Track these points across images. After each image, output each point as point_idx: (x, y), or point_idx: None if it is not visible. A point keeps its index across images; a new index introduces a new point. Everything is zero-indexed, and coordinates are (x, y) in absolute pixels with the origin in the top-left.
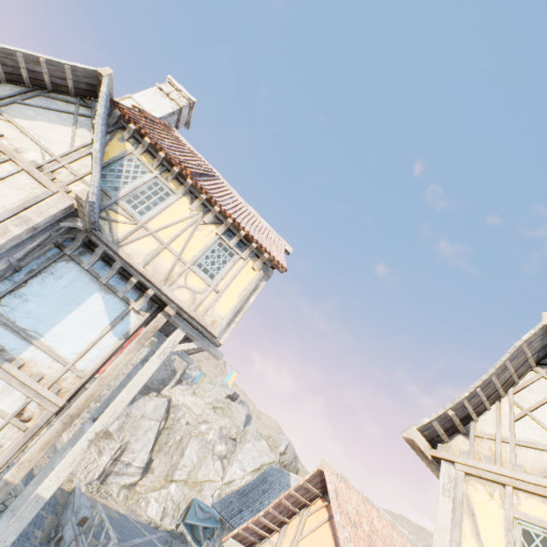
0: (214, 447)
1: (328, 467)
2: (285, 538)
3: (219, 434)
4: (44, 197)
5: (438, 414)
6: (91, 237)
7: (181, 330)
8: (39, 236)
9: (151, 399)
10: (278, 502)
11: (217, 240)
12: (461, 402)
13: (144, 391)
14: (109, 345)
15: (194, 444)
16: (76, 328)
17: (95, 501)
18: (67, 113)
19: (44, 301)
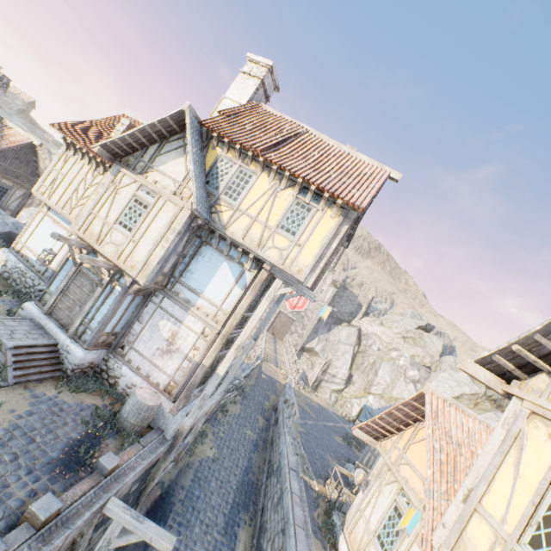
0: (406, 372)
1: (431, 391)
2: (401, 440)
3: (409, 361)
4: (178, 212)
5: (498, 349)
6: (210, 227)
7: (279, 279)
8: (184, 236)
9: (343, 328)
10: (388, 411)
11: (294, 201)
12: (531, 337)
13: (337, 322)
14: (237, 294)
15: (385, 367)
16: (218, 286)
17: (300, 393)
18: (180, 148)
19: (200, 272)
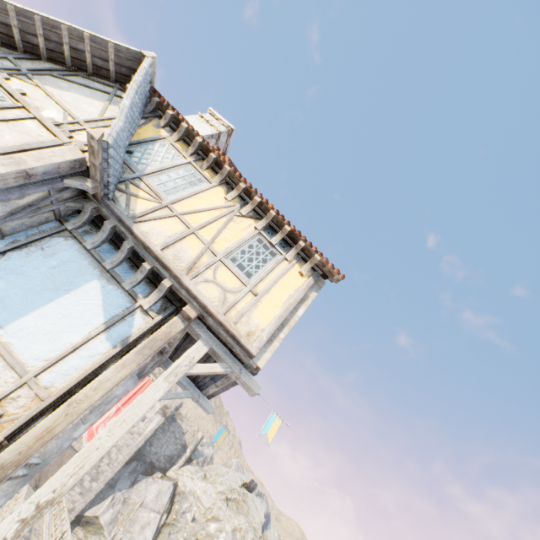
0: None
1: None
2: None
3: (231, 539)
4: (50, 144)
5: None
6: (101, 208)
7: (203, 343)
8: (33, 188)
9: (155, 481)
10: None
11: (256, 235)
12: None
13: (148, 470)
14: (97, 354)
15: None
16: (54, 323)
17: None
18: (103, 92)
19: (19, 280)
